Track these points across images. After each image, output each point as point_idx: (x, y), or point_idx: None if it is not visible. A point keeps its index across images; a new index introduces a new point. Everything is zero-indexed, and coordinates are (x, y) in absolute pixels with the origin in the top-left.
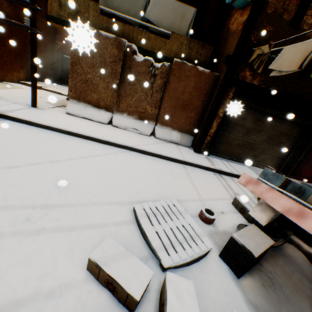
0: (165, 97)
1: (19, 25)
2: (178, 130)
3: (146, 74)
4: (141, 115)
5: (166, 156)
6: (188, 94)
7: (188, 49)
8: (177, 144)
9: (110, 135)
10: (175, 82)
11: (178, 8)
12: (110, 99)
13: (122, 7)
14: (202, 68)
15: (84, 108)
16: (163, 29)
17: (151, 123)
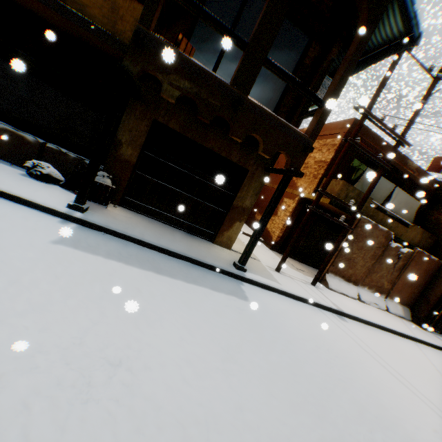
0: (400, 275)
1: (342, 223)
2: (399, 303)
3: (393, 256)
4: (377, 289)
5: (433, 344)
6: (417, 275)
7: (420, 238)
8: (402, 317)
9: (387, 321)
10: (411, 265)
11: (409, 200)
12: (361, 275)
13: (372, 193)
14: (432, 257)
15: (339, 282)
16: (395, 213)
17: (382, 296)
